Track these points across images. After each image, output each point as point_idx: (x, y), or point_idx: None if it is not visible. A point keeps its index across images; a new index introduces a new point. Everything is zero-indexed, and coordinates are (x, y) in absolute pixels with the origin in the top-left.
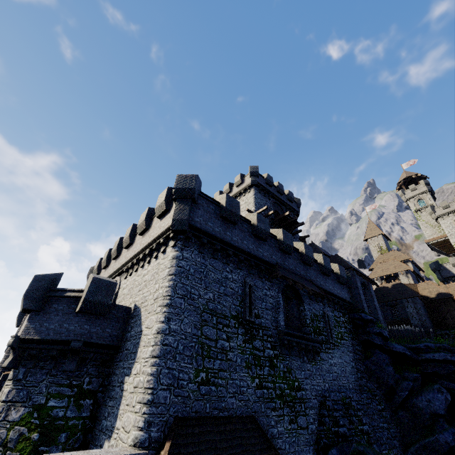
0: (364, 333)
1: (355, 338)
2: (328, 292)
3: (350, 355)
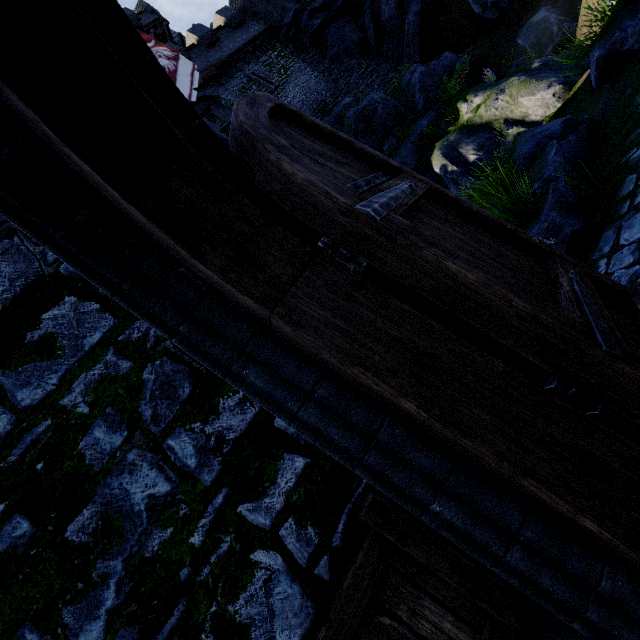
0: (305, 35)
1: (302, 51)
2: (233, 55)
3: (307, 71)
